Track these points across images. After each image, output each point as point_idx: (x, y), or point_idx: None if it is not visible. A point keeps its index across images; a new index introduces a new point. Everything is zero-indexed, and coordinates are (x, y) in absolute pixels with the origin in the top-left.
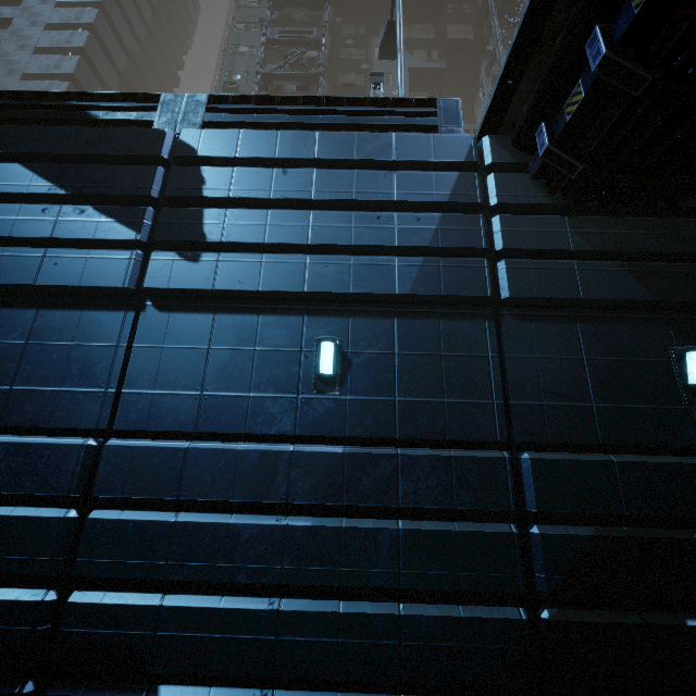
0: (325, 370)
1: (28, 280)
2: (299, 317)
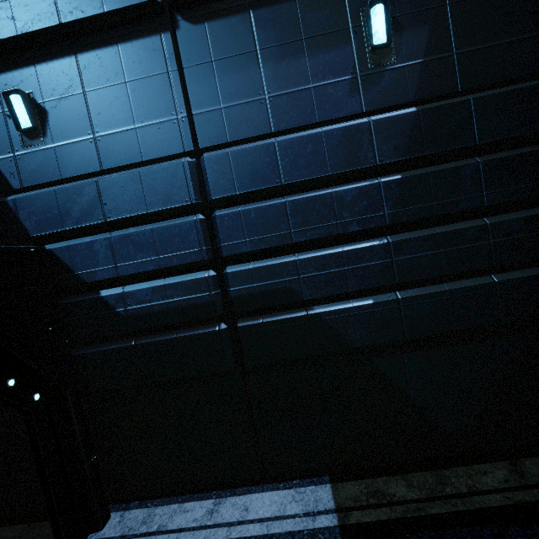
0: (380, 39)
1: (52, 19)
2: None
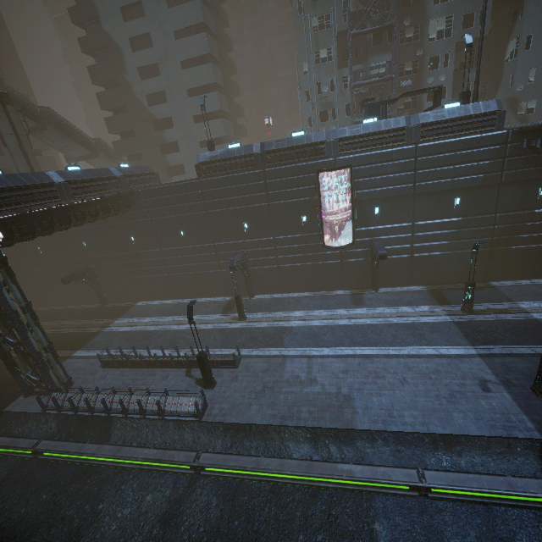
0: (457, 204)
1: (390, 195)
2: (451, 193)
